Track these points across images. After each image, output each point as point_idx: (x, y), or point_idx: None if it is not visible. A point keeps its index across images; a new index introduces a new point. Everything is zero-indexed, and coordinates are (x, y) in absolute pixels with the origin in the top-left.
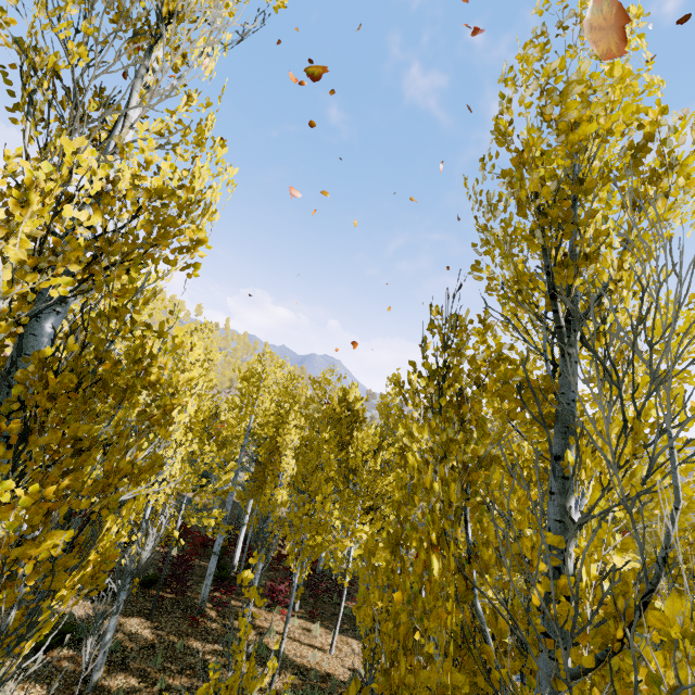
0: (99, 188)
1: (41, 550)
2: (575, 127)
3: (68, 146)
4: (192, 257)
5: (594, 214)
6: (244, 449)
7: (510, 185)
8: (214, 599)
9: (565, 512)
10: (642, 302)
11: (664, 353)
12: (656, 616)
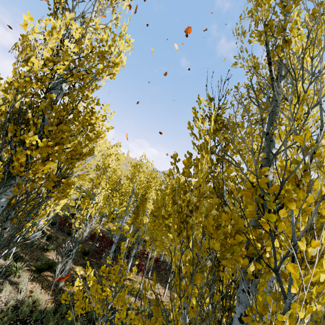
0: (78, 36)
1: (45, 168)
2: (287, 0)
3: (68, 15)
4: (112, 71)
5: (290, 20)
6: (131, 198)
7: (251, 16)
8: (112, 264)
9: (268, 149)
10: (308, 38)
11: (318, 62)
12: (299, 139)
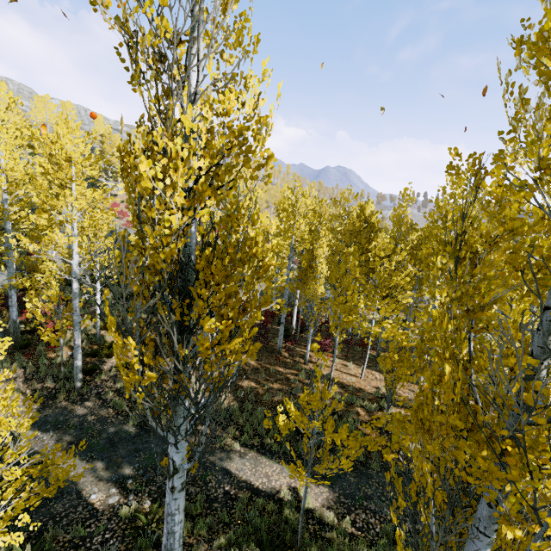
0: (205, 140)
1: (231, 346)
2: None
3: (186, 120)
4: (265, 171)
5: None
6: (291, 259)
7: (546, 86)
8: (286, 347)
9: (545, 344)
10: None
11: None
12: None
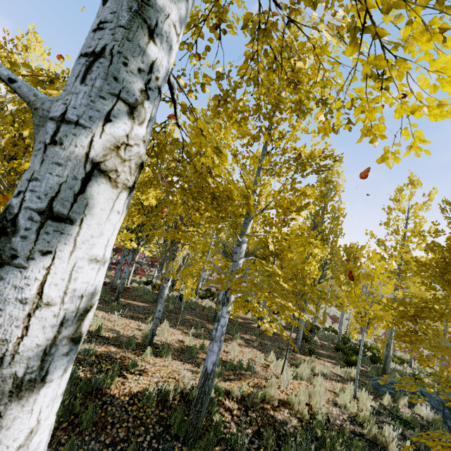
0: None
1: None
2: None
3: None
4: None
5: None
6: None
7: None
8: None
9: None
10: None
11: None
12: None
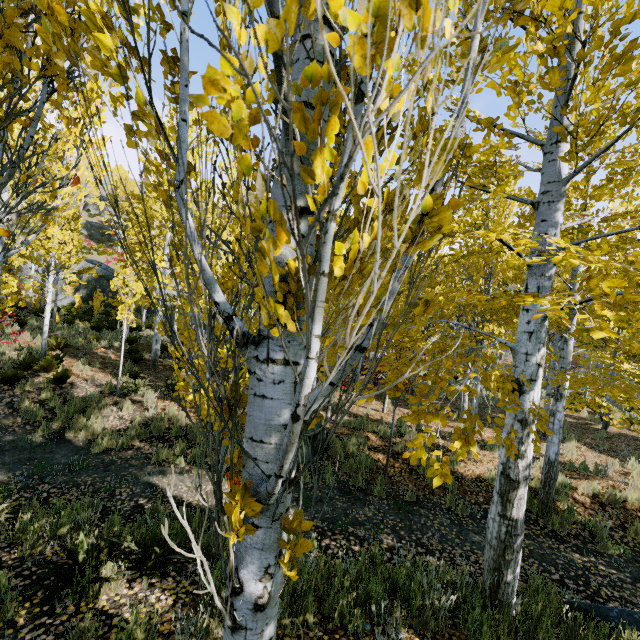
0: None
1: None
2: None
3: None
4: None
5: None
6: None
7: None
8: None
9: None
10: None
11: None
12: None
